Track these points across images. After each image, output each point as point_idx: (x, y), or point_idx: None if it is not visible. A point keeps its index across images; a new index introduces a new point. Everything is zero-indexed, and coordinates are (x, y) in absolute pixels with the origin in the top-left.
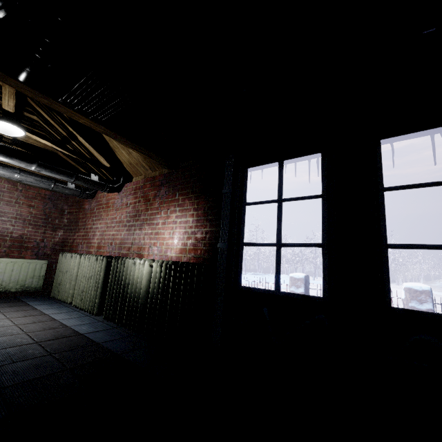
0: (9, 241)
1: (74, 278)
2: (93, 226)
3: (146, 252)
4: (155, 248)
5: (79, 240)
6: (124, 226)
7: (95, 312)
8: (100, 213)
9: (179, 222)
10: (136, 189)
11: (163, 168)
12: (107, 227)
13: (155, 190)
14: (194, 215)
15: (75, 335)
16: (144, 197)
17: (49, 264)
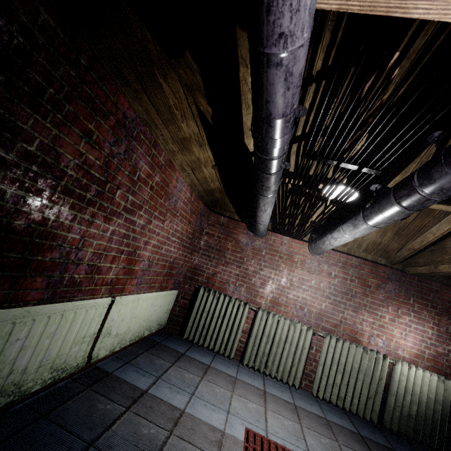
0: (166, 267)
1: (240, 331)
2: (261, 272)
3: (366, 339)
4: (379, 340)
5: (228, 277)
6: (326, 297)
7: (298, 386)
8: (276, 261)
9: (414, 327)
10: (346, 264)
11: (379, 257)
12: (292, 285)
13: (378, 279)
14: (434, 329)
15: (364, 439)
16: (361, 279)
17: (177, 294)
